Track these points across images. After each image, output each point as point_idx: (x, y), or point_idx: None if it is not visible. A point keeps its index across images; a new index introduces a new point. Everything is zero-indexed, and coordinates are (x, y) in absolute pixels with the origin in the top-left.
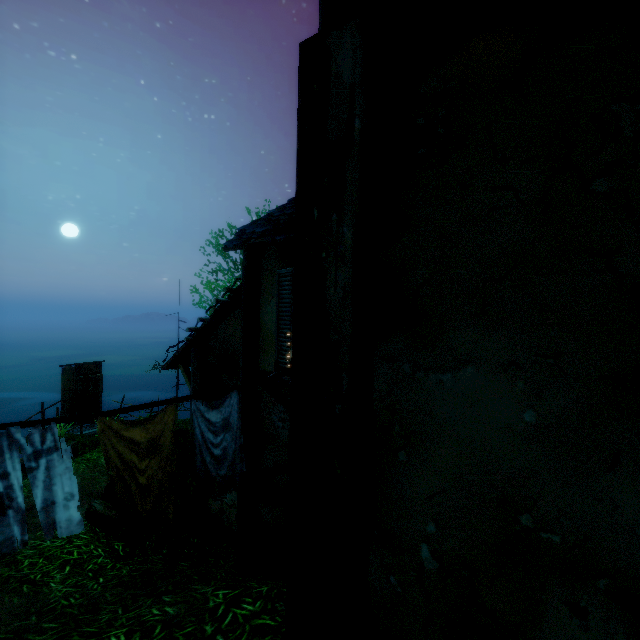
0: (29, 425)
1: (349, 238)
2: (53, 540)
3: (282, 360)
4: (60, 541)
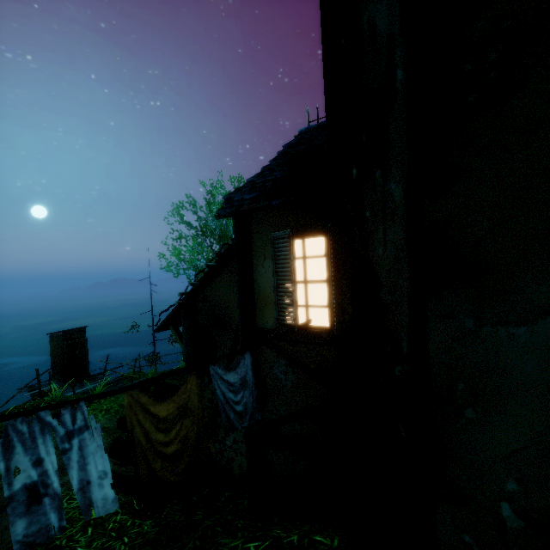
0: (57, 407)
1: (398, 194)
2: (69, 501)
3: (284, 317)
4: (76, 502)
